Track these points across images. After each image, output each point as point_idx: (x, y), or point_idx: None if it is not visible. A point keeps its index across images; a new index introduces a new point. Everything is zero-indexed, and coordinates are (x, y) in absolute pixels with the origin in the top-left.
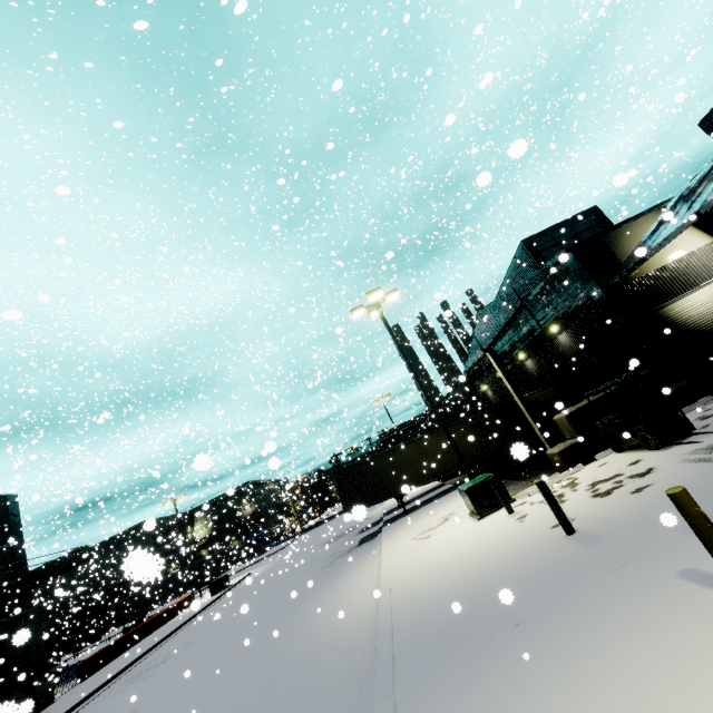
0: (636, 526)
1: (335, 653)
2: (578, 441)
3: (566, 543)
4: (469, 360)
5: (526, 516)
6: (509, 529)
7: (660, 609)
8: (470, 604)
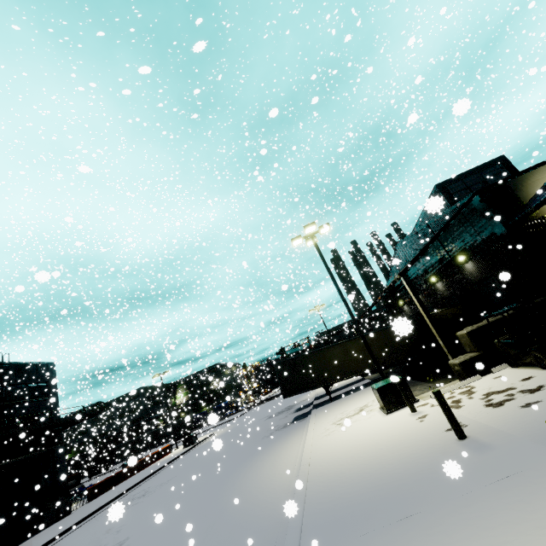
0: (522, 440)
1: (261, 512)
2: (477, 355)
3: (457, 446)
4: (389, 280)
5: (426, 416)
6: (410, 426)
7: (536, 528)
8: (369, 490)
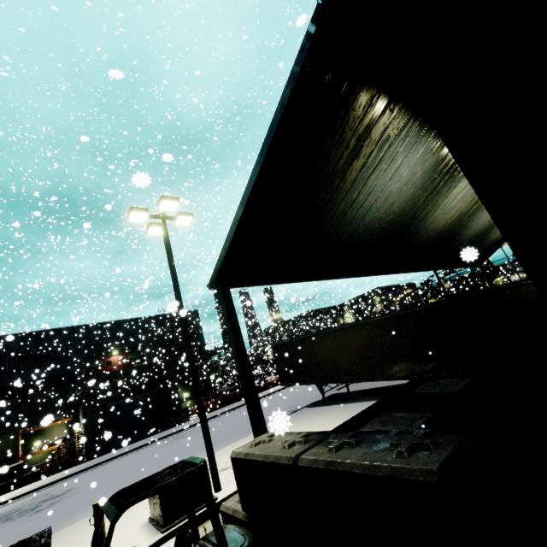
0: None
1: None
2: (240, 519)
3: None
4: None
5: None
6: None
7: None
8: None
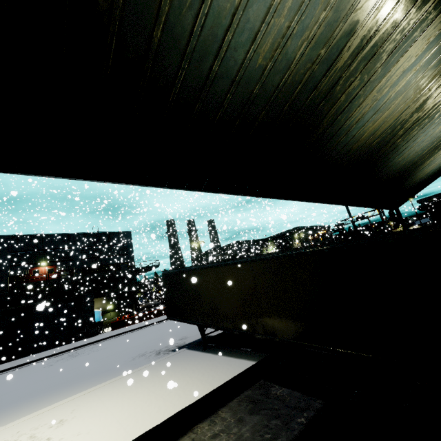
0: None
1: None
2: None
3: None
4: None
5: None
6: None
7: None
8: None
